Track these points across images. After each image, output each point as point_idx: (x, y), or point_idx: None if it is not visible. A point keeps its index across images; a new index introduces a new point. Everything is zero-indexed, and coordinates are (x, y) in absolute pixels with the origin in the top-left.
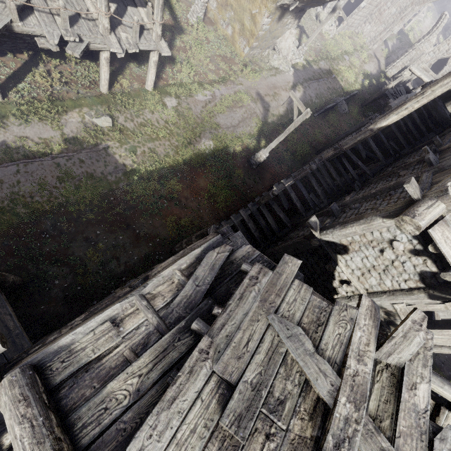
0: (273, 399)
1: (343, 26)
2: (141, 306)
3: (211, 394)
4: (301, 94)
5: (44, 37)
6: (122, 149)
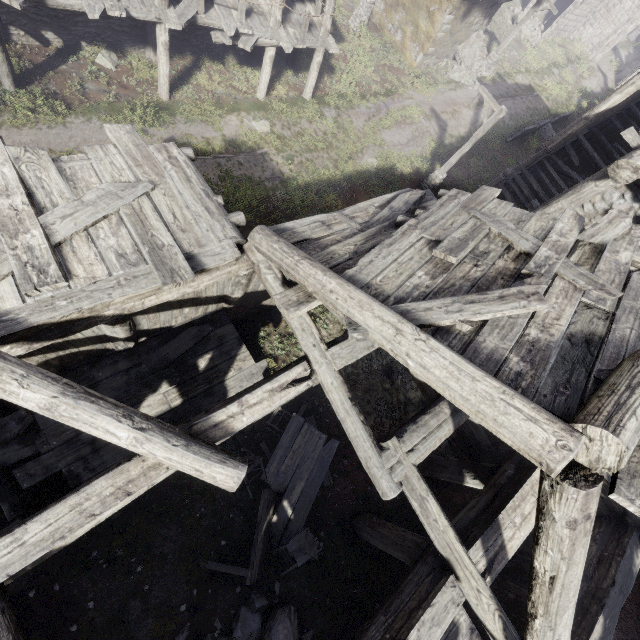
0: (478, 251)
1: (551, 30)
2: (344, 219)
3: (422, 246)
4: (489, 114)
5: (220, 31)
6: (279, 156)
